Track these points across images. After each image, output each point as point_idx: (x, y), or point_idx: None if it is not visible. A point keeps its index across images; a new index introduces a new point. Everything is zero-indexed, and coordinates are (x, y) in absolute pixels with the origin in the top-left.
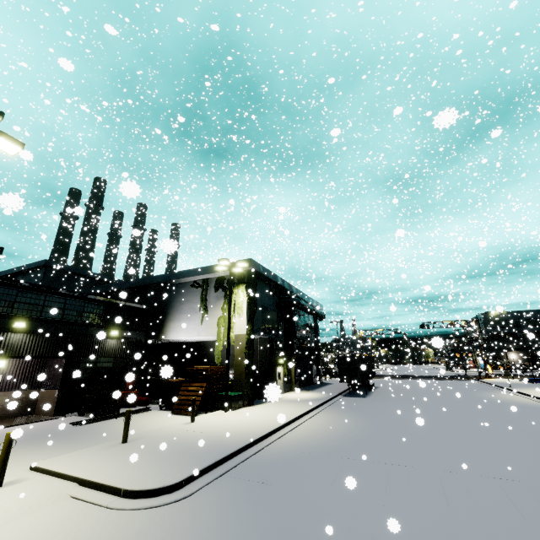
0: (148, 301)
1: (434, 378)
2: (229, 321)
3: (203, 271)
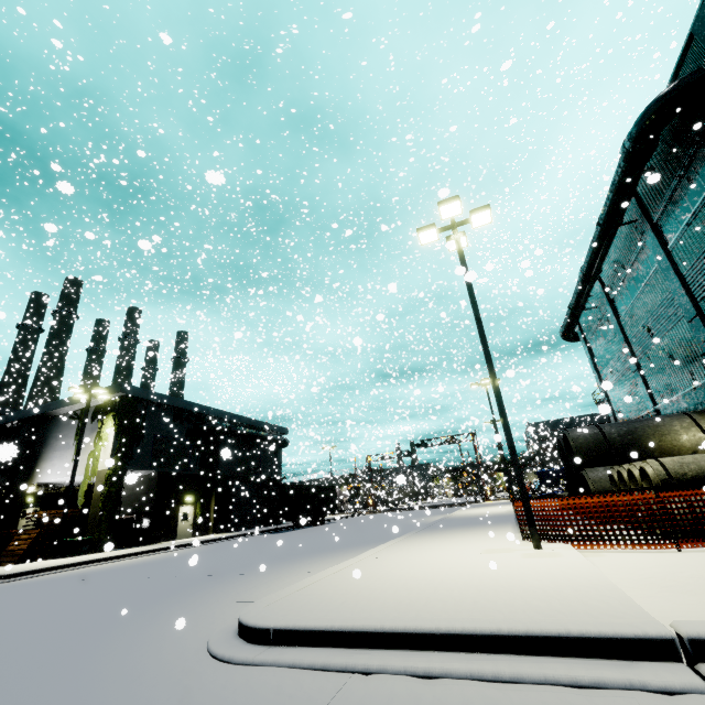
0: (22, 439)
1: (434, 507)
2: (77, 456)
3: (77, 400)
